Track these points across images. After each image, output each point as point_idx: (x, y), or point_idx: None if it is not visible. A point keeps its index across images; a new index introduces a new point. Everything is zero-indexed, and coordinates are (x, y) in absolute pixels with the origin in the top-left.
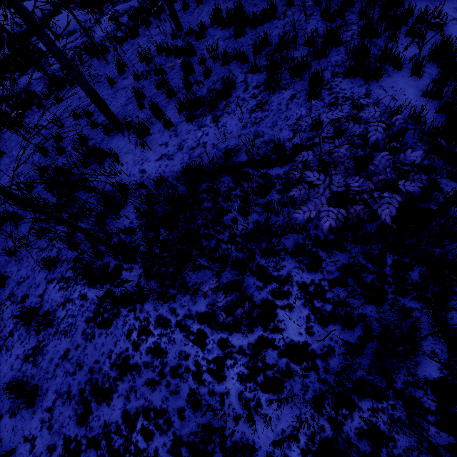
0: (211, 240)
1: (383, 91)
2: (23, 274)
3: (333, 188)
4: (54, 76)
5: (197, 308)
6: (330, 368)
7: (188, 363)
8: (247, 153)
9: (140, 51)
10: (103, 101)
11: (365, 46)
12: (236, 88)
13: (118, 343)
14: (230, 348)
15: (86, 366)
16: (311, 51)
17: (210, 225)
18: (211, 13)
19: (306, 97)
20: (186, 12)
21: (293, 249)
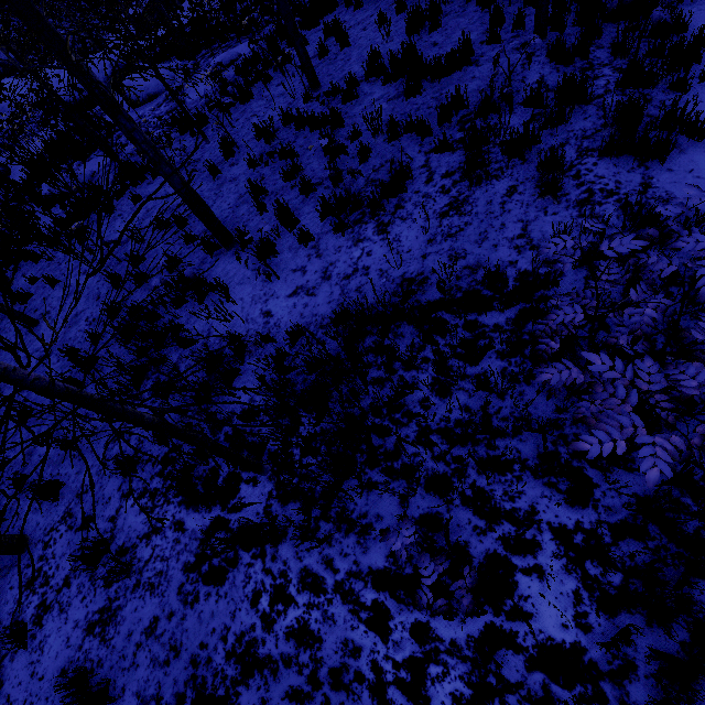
0: (386, 438)
1: (697, 189)
2: (86, 480)
3: (640, 384)
4: (129, 163)
5: (370, 561)
6: (630, 701)
7: (359, 663)
8: (440, 288)
9: (255, 121)
10: (205, 205)
11: (636, 104)
12: (413, 177)
13: (238, 613)
14: (435, 643)
15: (186, 652)
16: (537, 113)
17: (383, 409)
18: (366, 60)
19: (536, 191)
20: (323, 59)
21: (537, 461)
